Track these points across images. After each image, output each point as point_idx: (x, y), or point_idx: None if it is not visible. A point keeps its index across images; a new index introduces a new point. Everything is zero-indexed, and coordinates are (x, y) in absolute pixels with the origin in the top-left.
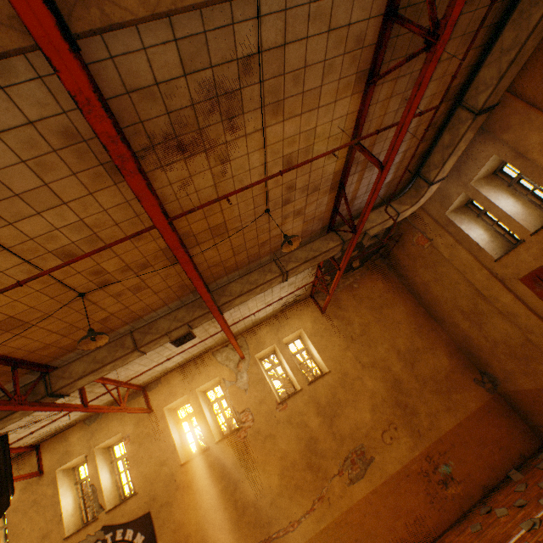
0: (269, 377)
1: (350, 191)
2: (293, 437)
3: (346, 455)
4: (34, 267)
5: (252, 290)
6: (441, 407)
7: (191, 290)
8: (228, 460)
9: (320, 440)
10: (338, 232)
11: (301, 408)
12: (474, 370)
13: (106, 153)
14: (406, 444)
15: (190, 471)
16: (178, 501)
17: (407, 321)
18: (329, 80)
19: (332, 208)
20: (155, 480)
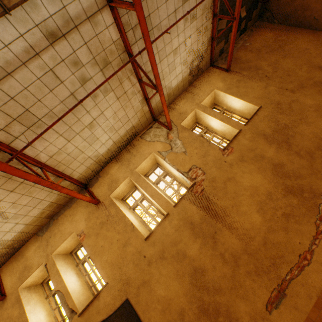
0: None
1: None
2: (255, 172)
3: None
4: None
5: None
6: None
7: None
8: (194, 217)
9: (286, 164)
10: None
11: (249, 145)
12: None
13: None
14: None
15: (157, 242)
16: (155, 276)
17: (313, 45)
18: None
19: None
20: (123, 264)
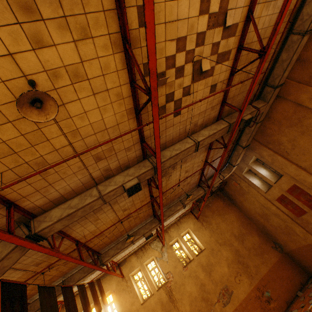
0: (176, 254)
1: (205, 172)
2: (193, 284)
3: (219, 291)
4: (116, 215)
5: (173, 213)
6: (259, 262)
7: (150, 216)
8: (164, 299)
9: (206, 284)
10: (202, 186)
11: (194, 268)
12: (271, 242)
13: (145, 182)
14: (247, 282)
15: (146, 307)
16: None
17: (236, 220)
18: (198, 152)
19: (199, 179)
20: None
